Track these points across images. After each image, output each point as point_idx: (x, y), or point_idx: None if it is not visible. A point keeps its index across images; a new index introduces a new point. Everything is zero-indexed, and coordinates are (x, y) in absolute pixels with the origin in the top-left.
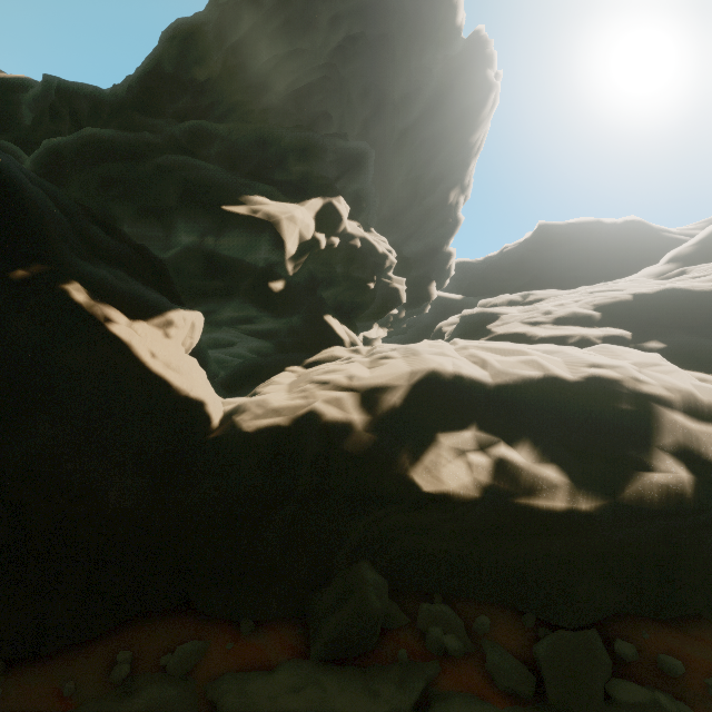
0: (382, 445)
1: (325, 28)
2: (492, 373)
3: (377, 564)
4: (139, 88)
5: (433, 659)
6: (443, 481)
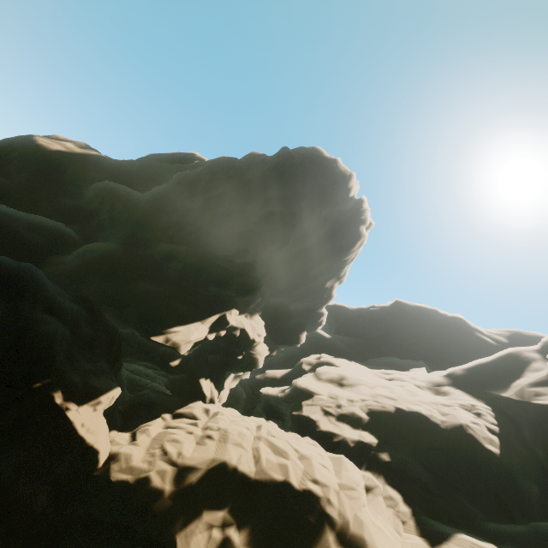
0: (172, 510)
1: (261, 203)
2: (257, 469)
3: None
4: (152, 203)
5: None
6: (190, 545)
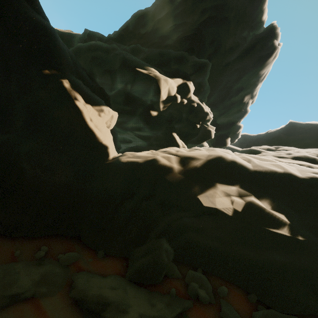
0: (185, 181)
1: (199, 13)
2: (253, 165)
3: (171, 244)
4: (118, 35)
5: (189, 299)
6: (214, 204)
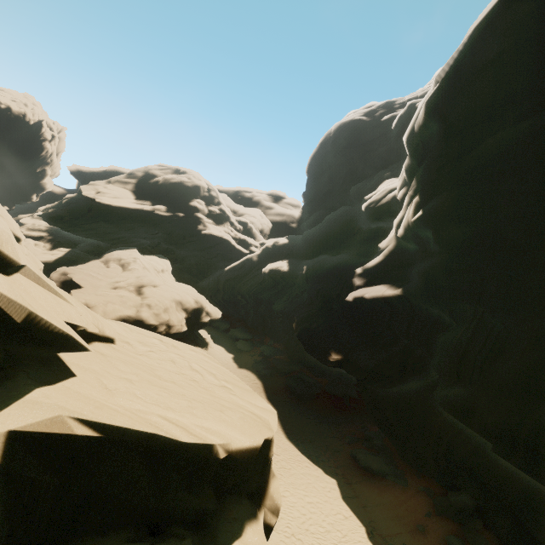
0: None
1: None
2: None
3: None
4: None
5: None
6: None
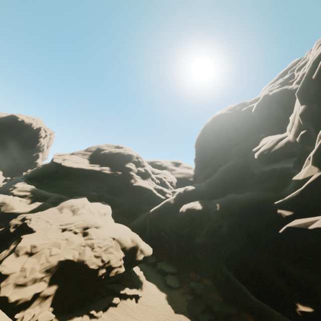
0: None
1: None
2: None
3: None
4: None
5: None
6: None
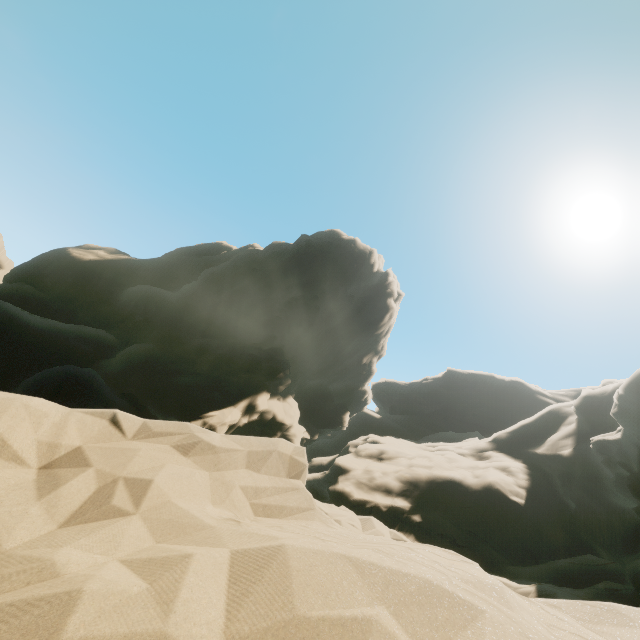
0: None
1: (284, 290)
2: None
3: None
4: (183, 302)
5: None
6: None
